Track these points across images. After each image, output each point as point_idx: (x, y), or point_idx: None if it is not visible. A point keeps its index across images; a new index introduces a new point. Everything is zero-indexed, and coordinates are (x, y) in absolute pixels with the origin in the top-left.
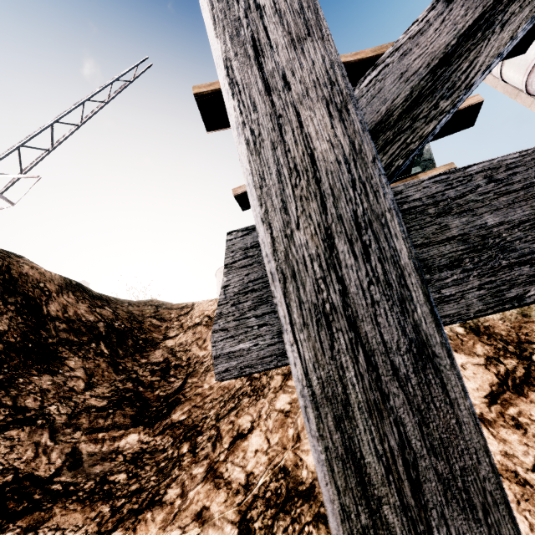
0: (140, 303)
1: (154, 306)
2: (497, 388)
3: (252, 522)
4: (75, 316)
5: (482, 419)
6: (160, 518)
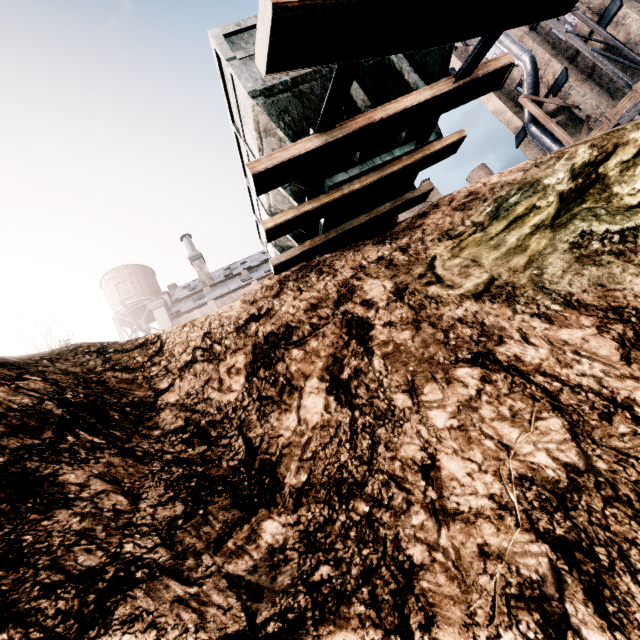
0: (60, 354)
1: (93, 353)
2: (622, 350)
3: (552, 532)
4: None
5: (635, 377)
6: (445, 579)
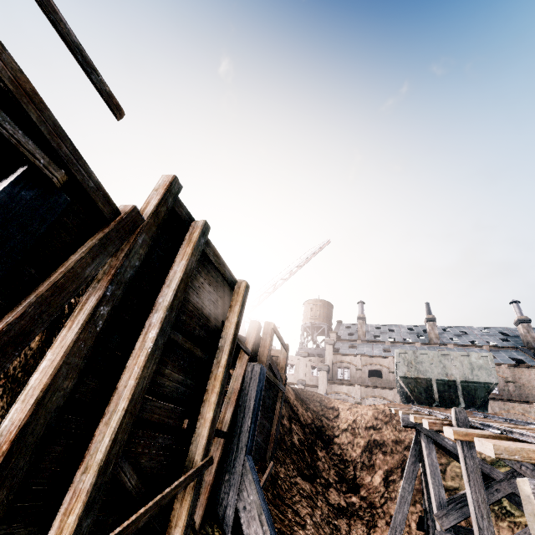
0: (309, 395)
1: (318, 402)
2: None
3: None
4: (306, 421)
5: None
6: (380, 530)
